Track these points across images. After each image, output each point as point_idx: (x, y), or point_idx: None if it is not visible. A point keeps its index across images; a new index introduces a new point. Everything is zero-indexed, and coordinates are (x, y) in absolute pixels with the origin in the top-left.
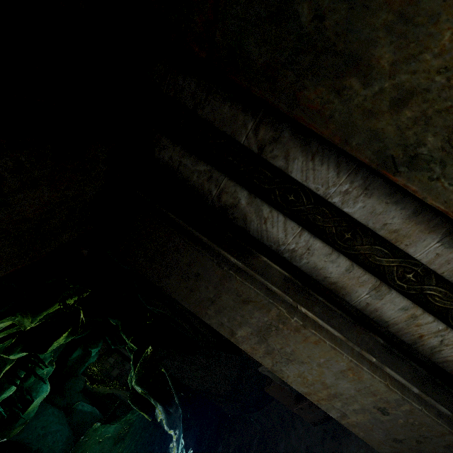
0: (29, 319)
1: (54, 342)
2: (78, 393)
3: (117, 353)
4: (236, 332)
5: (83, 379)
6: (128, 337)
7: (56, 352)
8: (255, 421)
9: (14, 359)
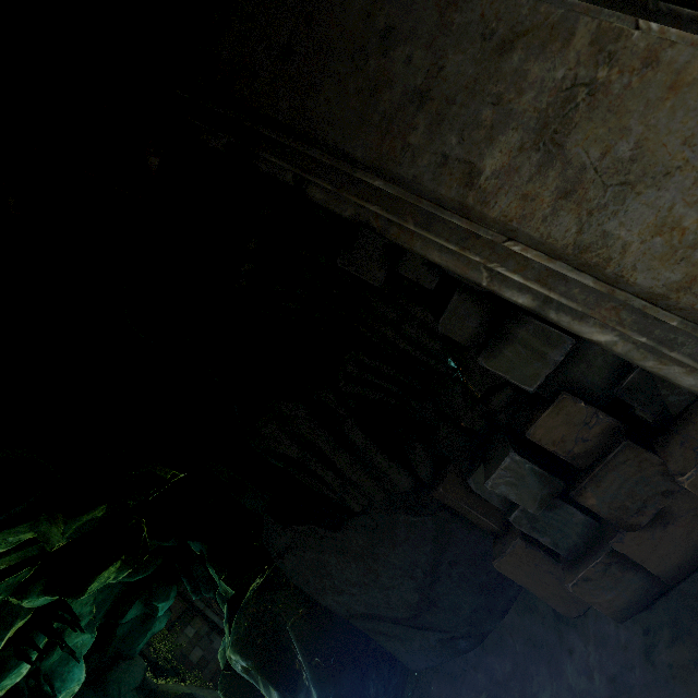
0: (60, 527)
1: (97, 577)
2: (132, 690)
3: (199, 618)
4: (481, 165)
5: (141, 665)
6: (219, 572)
7: (101, 607)
8: (472, 669)
9: (30, 611)
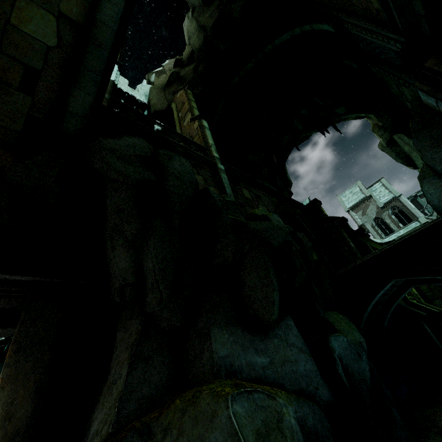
0: None
1: None
2: None
3: None
4: None
5: None
6: None
7: None
8: None
9: None
